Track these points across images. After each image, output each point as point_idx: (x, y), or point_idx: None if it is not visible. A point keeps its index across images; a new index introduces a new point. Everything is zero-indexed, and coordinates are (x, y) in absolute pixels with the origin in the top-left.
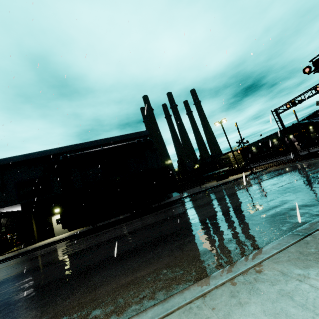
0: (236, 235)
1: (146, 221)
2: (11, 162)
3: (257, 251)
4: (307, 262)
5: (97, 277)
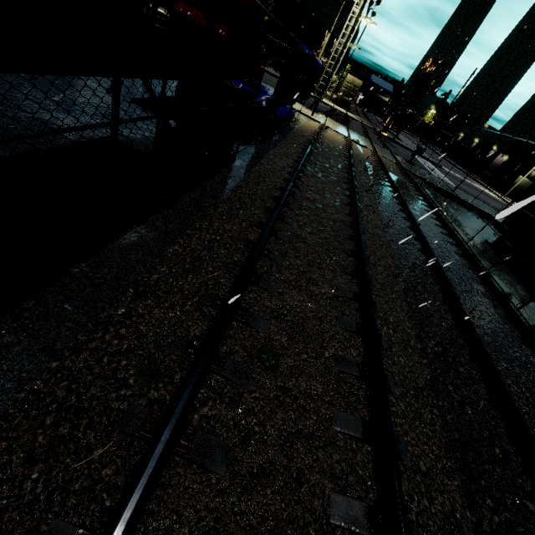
0: None
1: None
2: None
3: None
4: None
5: None
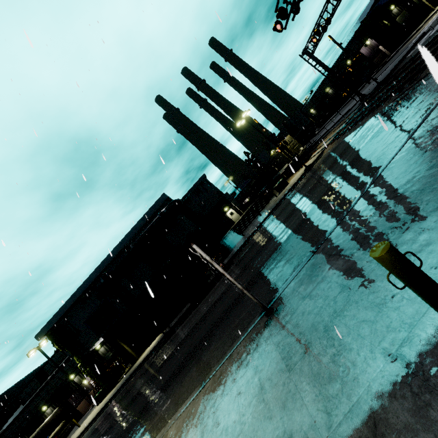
0: (207, 361)
1: (198, 314)
2: (66, 310)
3: (180, 409)
4: (181, 426)
5: (142, 423)
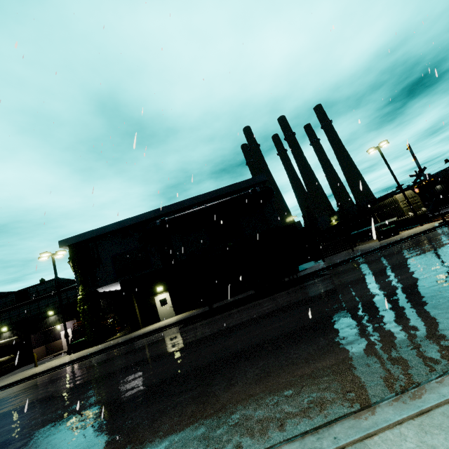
0: None
1: (283, 299)
2: (104, 233)
3: None
4: None
5: (254, 367)
